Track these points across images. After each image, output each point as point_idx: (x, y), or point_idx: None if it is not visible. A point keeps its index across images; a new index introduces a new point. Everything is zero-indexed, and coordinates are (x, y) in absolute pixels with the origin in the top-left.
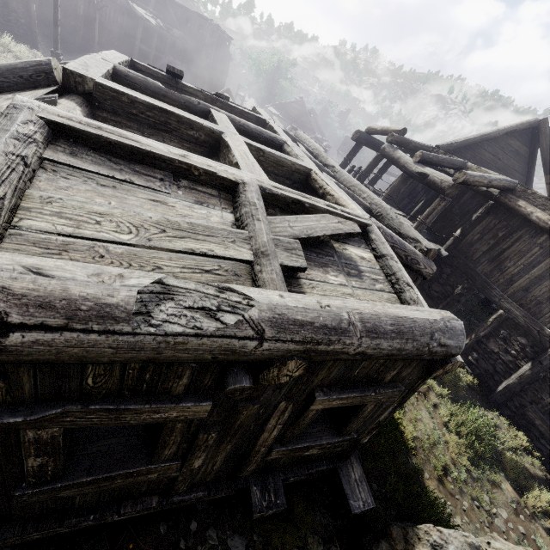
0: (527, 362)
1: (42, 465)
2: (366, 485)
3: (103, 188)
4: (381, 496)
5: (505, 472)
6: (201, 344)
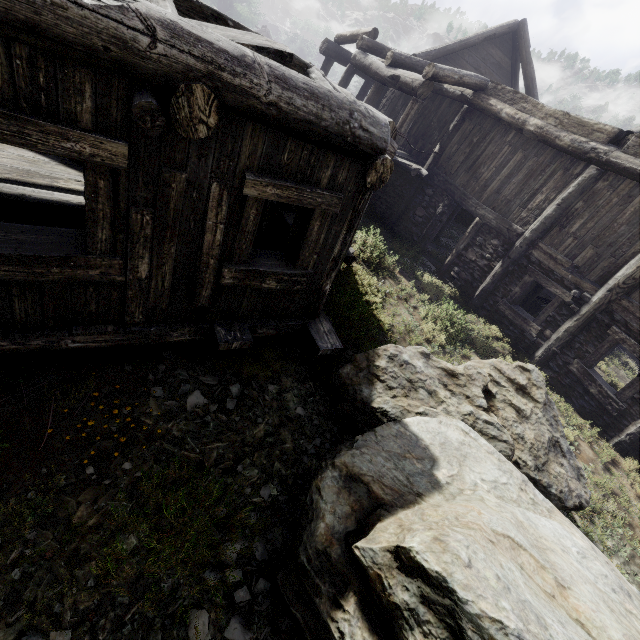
0: (499, 261)
1: None
2: (335, 335)
3: None
4: None
5: (476, 351)
6: (84, 15)
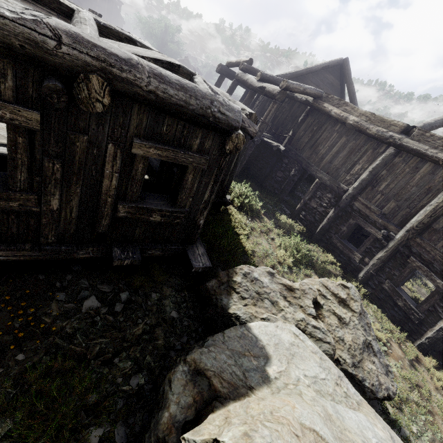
0: (332, 208)
1: None
2: (206, 257)
3: None
4: None
5: (316, 271)
6: (4, 23)
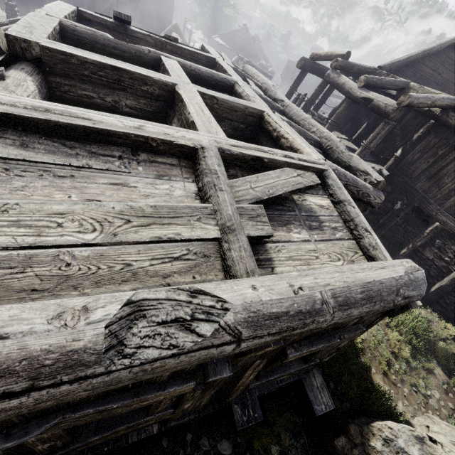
0: None
1: (51, 445)
2: (326, 390)
3: (61, 180)
4: (338, 392)
5: (437, 359)
6: (179, 362)
